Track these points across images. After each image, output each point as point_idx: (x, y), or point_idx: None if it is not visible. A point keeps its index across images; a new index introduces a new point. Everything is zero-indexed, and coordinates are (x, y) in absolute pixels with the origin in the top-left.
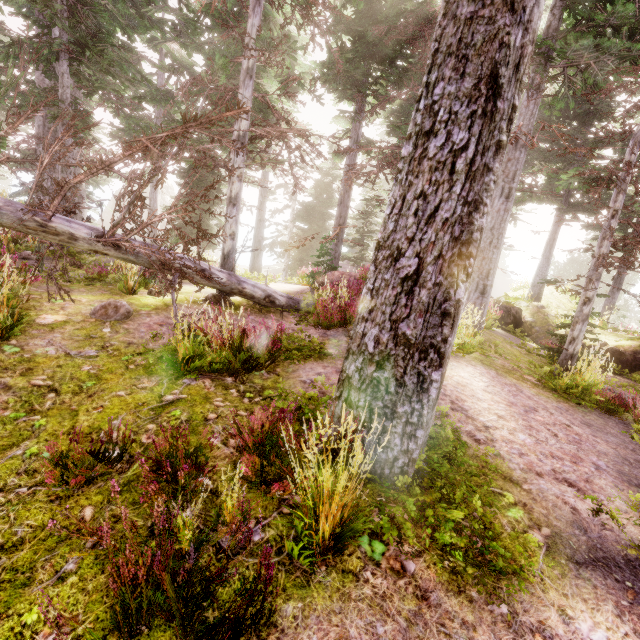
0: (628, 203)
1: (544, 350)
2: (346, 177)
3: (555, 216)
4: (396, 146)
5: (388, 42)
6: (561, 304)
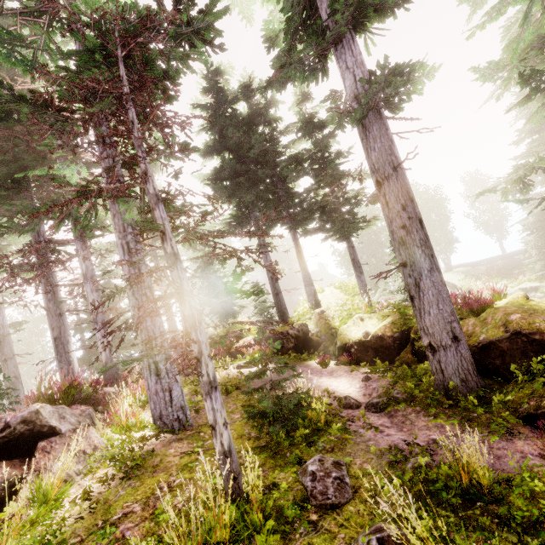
0: (322, 204)
1: (322, 368)
2: (43, 286)
3: (290, 233)
4: (47, 241)
5: (11, 155)
6: (339, 300)
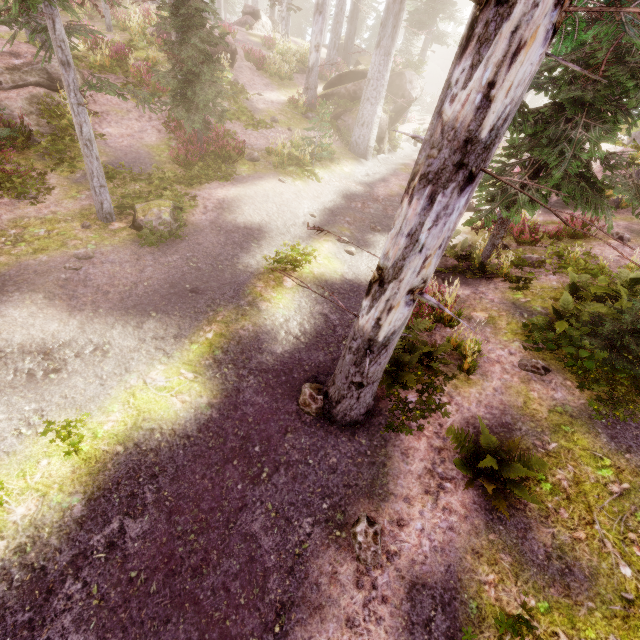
0: None
1: None
2: None
3: None
4: None
5: None
6: None
